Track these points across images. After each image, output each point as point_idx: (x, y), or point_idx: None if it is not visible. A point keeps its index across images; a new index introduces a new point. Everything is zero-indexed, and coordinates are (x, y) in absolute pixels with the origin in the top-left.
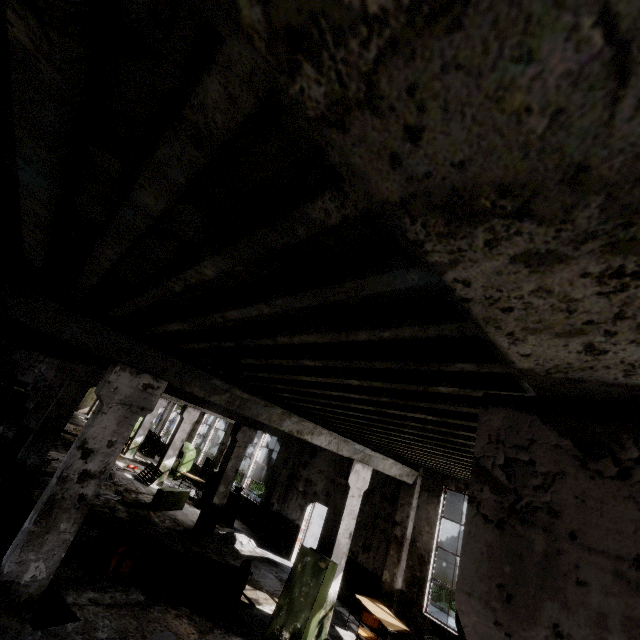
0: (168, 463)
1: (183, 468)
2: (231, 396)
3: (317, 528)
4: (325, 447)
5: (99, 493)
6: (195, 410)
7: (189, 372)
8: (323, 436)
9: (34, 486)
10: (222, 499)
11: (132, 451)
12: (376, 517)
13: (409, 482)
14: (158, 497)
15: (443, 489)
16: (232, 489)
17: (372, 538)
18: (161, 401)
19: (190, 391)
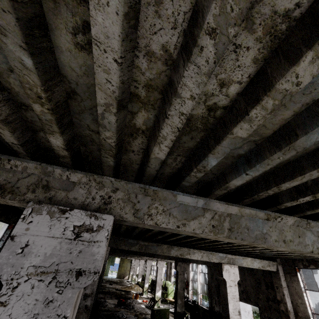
0: (158, 294)
1: (170, 297)
2: (139, 245)
3: (244, 318)
4: (200, 260)
5: (126, 316)
6: (162, 261)
7: (118, 240)
8: (196, 254)
9: (98, 317)
10: (181, 308)
11: (145, 293)
12: (268, 300)
13: (273, 270)
14: (152, 314)
15: (296, 269)
16: (191, 302)
17: (272, 317)
18: (150, 262)
19: (121, 248)
